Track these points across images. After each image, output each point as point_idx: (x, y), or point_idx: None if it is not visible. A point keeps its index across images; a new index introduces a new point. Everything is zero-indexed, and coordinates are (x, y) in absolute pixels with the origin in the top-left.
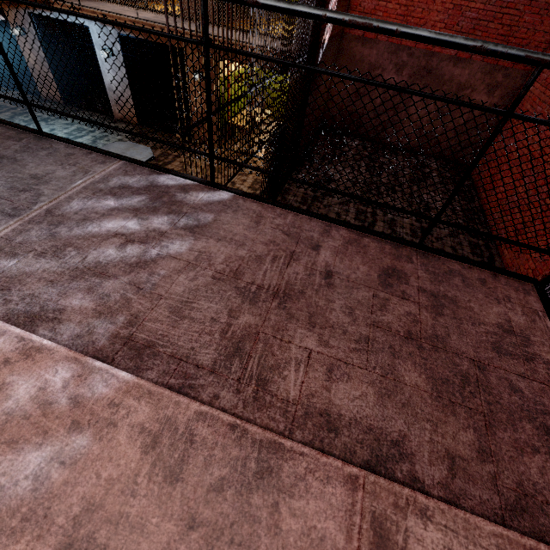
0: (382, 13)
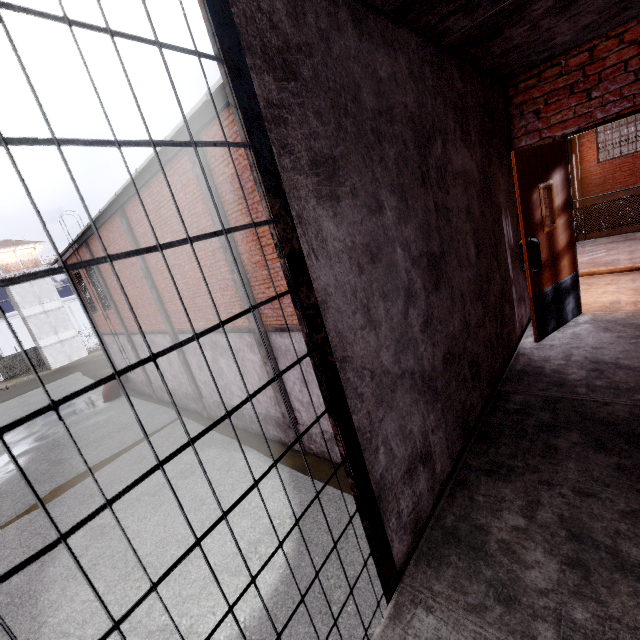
0: (611, 180)
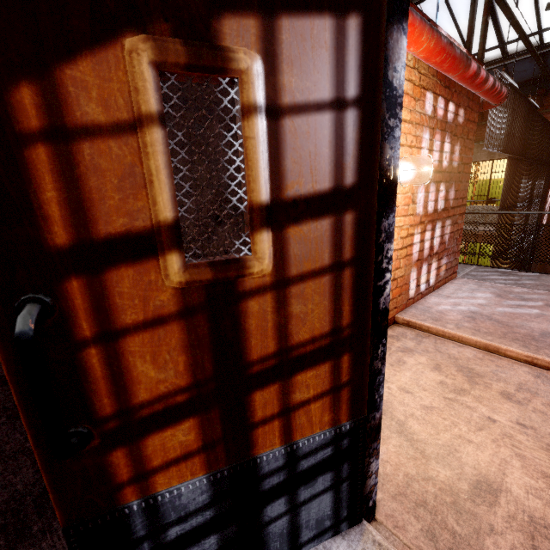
0: None
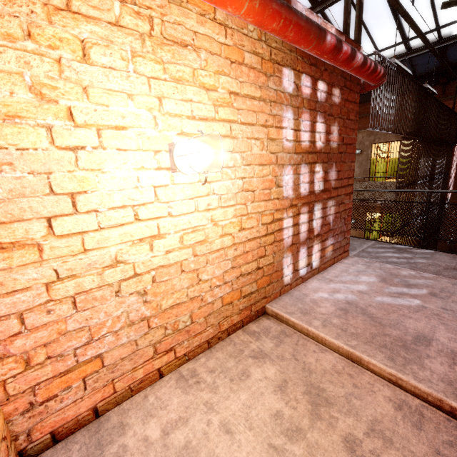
0: None
